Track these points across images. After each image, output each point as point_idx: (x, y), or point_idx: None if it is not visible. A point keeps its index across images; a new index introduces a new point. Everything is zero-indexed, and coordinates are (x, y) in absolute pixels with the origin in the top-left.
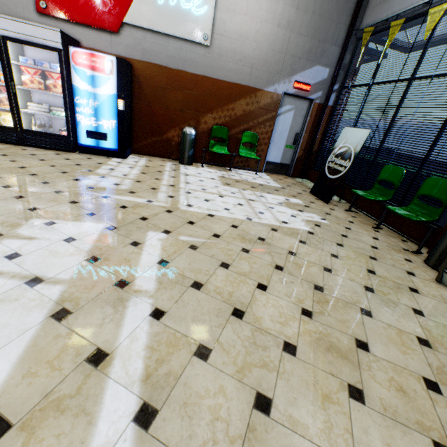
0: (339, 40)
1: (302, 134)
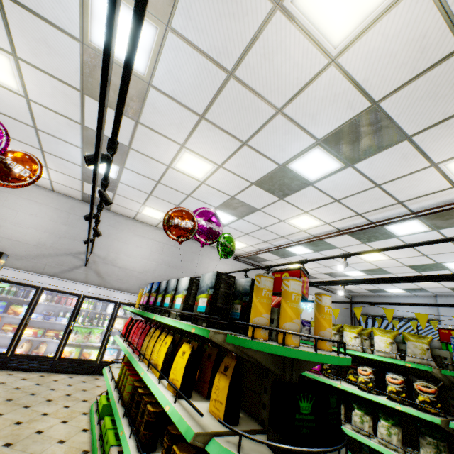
0: (348, 315)
1: None
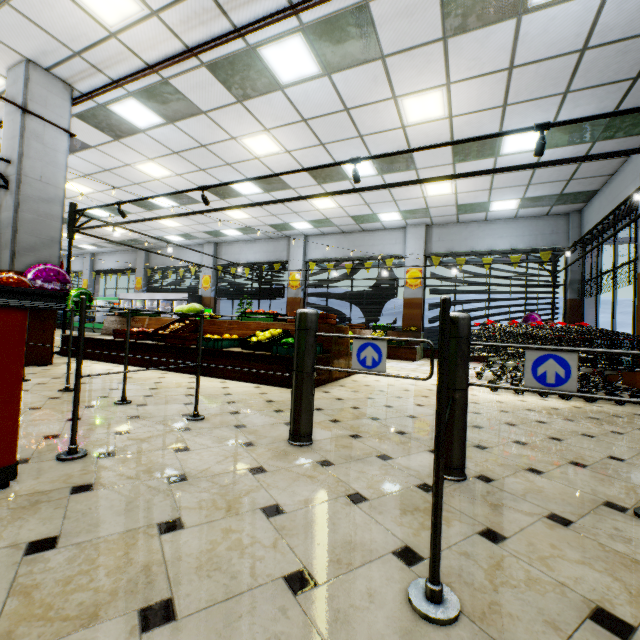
0: None
1: None
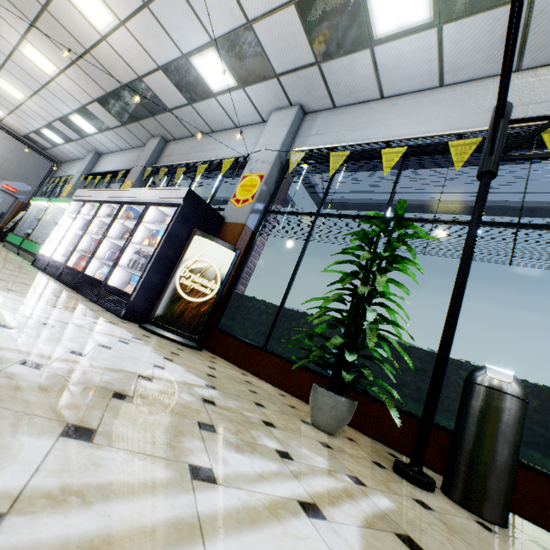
0: (40, 177)
1: (8, 214)
